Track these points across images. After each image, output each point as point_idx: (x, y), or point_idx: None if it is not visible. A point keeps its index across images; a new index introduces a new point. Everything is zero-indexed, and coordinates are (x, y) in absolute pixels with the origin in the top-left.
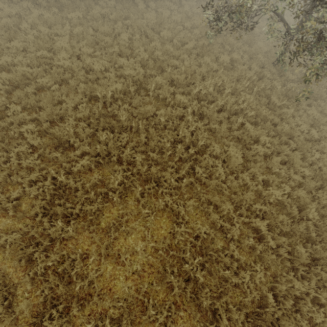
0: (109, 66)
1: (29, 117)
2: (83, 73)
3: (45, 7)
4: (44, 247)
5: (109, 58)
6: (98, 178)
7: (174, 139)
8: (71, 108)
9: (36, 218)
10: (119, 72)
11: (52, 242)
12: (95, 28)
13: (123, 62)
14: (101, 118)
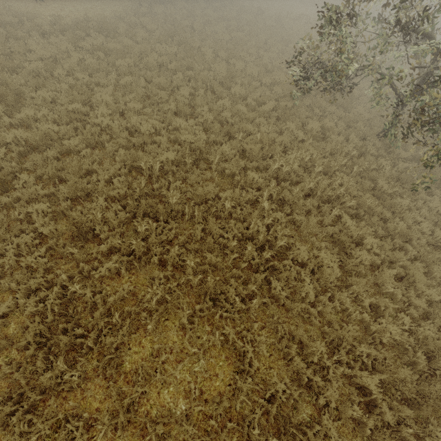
0: (160, 127)
1: (44, 191)
2: (125, 135)
3: (89, 51)
4: (30, 402)
5: (161, 117)
6: (128, 287)
7: (242, 234)
8: (103, 183)
9: (26, 351)
10: (174, 136)
11: (44, 396)
12: (148, 79)
13: (180, 122)
14: (143, 200)
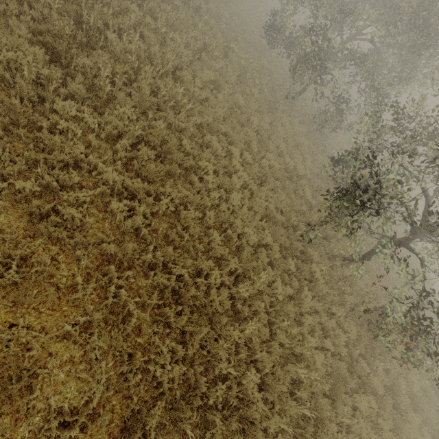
0: None
1: None
2: None
3: None
4: None
5: None
6: None
7: None
8: None
9: None
10: None
11: None
12: None
13: None
14: None
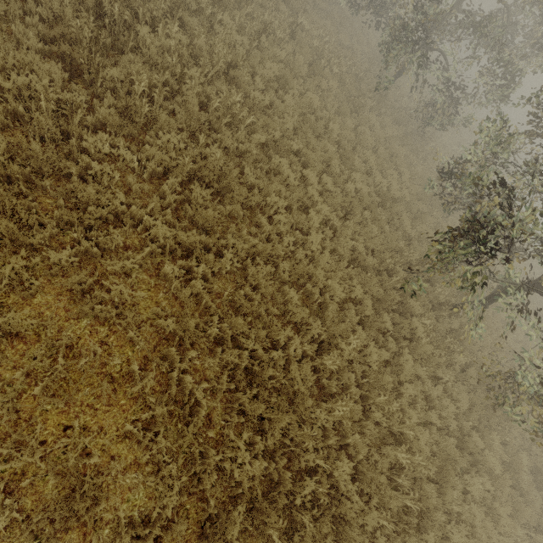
0: None
1: None
2: None
3: None
4: None
5: None
6: None
7: None
8: None
9: None
10: None
11: None
12: None
13: None
14: None
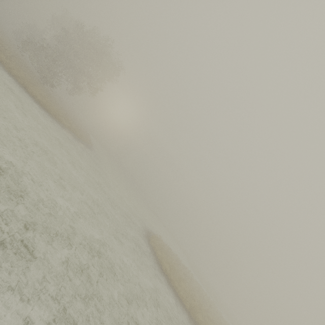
0: None
1: None
2: None
3: None
4: None
5: None
6: None
7: None
8: None
9: None
10: None
11: None
12: None
13: None
14: None
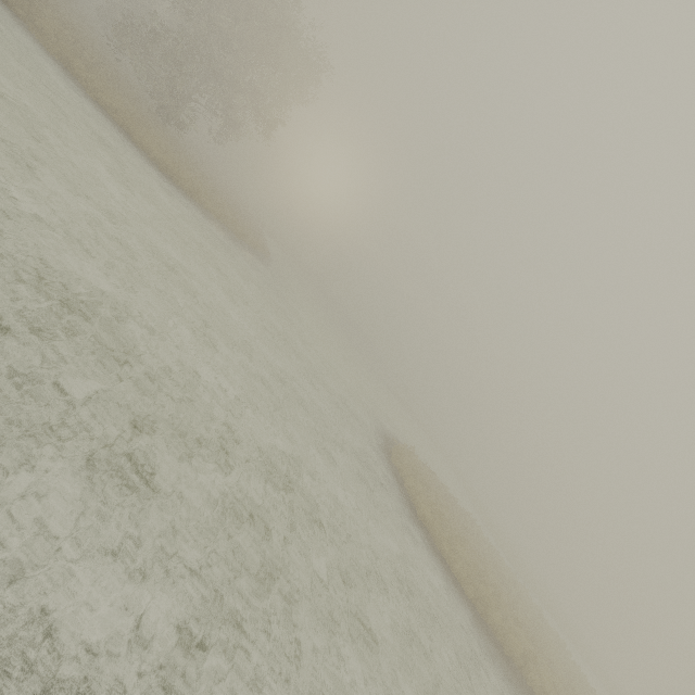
0: None
1: None
2: None
3: None
4: None
5: None
6: None
7: None
8: None
9: None
10: None
11: None
12: None
13: None
14: None
